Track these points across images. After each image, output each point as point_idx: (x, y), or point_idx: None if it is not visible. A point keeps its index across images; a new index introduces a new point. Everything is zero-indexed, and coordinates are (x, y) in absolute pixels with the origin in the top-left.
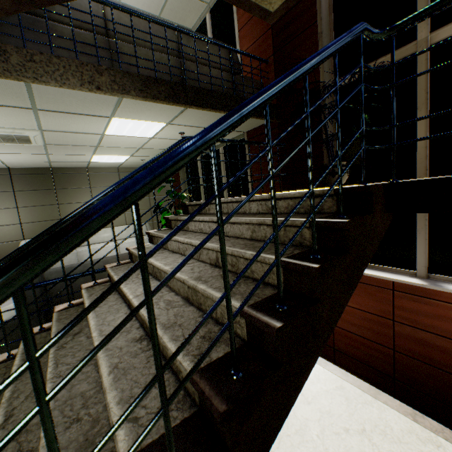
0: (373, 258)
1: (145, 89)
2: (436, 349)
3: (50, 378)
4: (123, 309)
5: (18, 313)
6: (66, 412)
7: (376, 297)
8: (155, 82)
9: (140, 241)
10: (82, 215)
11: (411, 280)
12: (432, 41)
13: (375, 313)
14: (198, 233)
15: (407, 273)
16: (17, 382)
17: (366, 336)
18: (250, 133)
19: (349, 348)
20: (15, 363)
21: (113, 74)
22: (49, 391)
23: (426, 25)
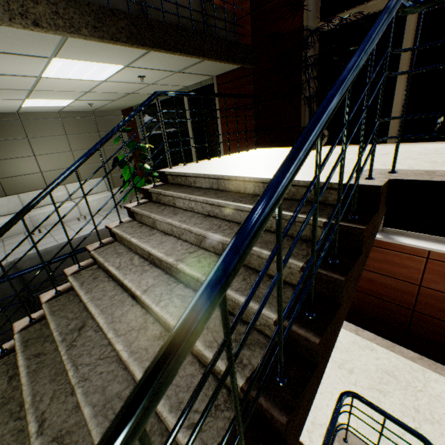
0: None
1: (99, 25)
2: (380, 285)
3: (76, 383)
4: (128, 301)
5: (142, 443)
6: (110, 417)
7: None
8: (112, 15)
9: (227, 324)
10: (186, 330)
11: None
12: None
13: None
14: (189, 212)
15: None
16: (32, 384)
17: None
18: (220, 77)
19: None
20: (20, 363)
21: (52, 1)
22: (82, 397)
23: None
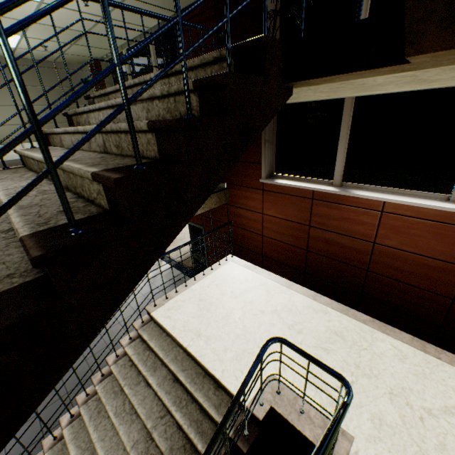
0: (301, 171)
1: None
2: (337, 245)
3: None
4: None
5: None
6: None
7: (299, 207)
8: None
9: None
10: None
11: (327, 188)
12: None
13: (296, 222)
14: None
15: (326, 183)
16: None
17: (288, 242)
18: None
19: (274, 253)
20: None
21: None
22: None
23: None
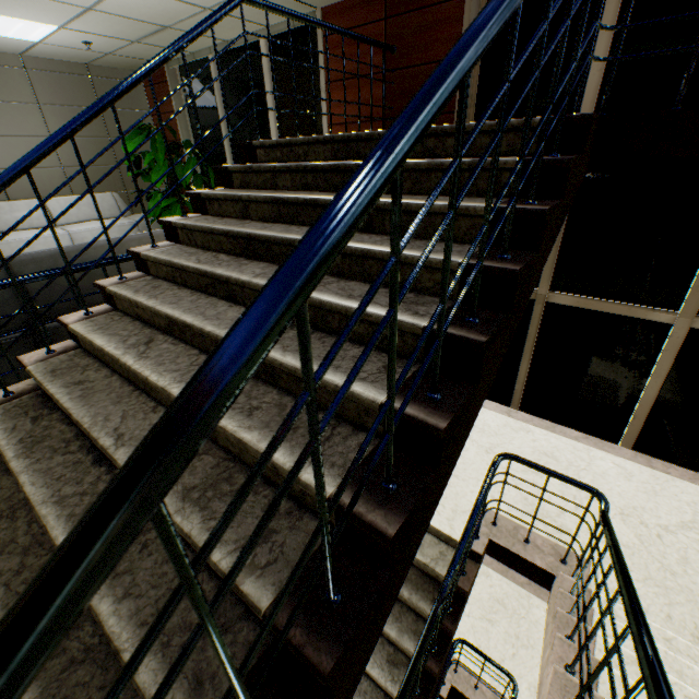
0: None
1: None
2: None
3: None
4: None
5: None
6: None
7: None
8: None
9: None
10: None
11: None
12: (549, 299)
13: None
14: None
15: None
16: None
17: None
18: None
19: None
20: None
21: None
22: None
23: (547, 284)
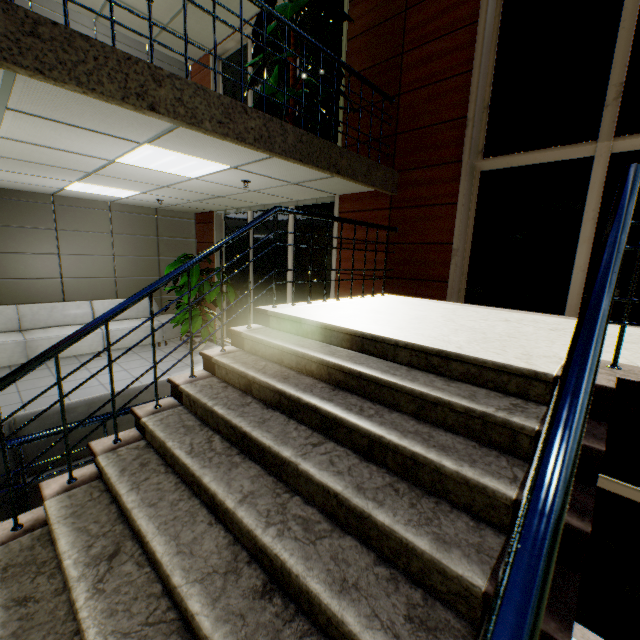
0: None
1: None
2: None
3: None
4: None
5: None
6: None
7: None
8: None
9: None
10: None
11: None
12: None
13: None
14: None
15: None
16: None
17: None
18: None
19: None
20: None
21: None
22: None
23: None
